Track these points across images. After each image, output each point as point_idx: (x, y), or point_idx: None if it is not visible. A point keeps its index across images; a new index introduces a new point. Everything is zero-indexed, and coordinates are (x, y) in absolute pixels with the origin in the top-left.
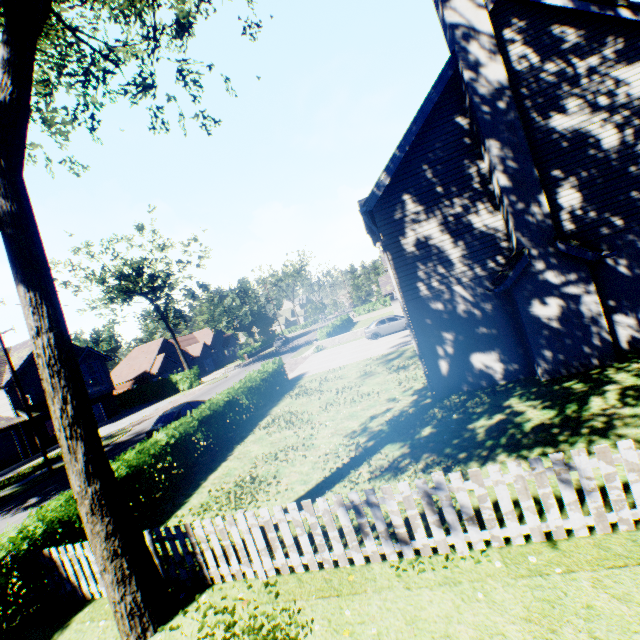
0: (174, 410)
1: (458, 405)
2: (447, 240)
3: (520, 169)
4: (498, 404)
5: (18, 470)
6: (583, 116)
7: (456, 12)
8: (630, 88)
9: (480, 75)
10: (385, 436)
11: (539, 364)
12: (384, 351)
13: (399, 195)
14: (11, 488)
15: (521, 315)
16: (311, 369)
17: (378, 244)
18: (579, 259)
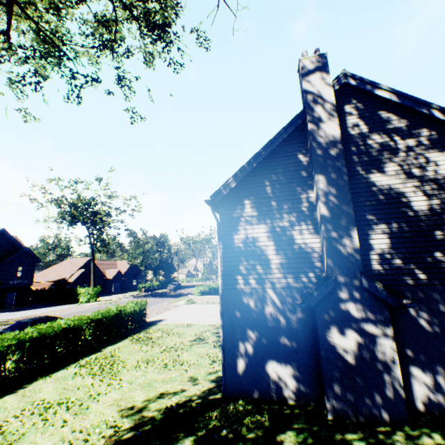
0: (30, 320)
1: (237, 417)
2: (271, 246)
3: (339, 205)
4: (273, 434)
5: None
6: (399, 179)
7: (311, 84)
8: (439, 168)
9: (320, 128)
10: (148, 430)
11: (328, 397)
12: None
13: (242, 198)
14: None
15: (319, 337)
16: (170, 318)
17: None
18: (381, 299)
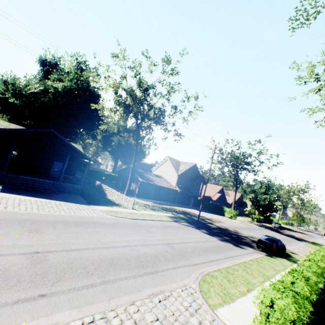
0: (274, 239)
1: None
2: None
3: None
4: None
5: (173, 206)
6: None
7: None
8: None
9: None
10: None
11: None
12: None
13: None
14: (183, 215)
15: None
16: None
17: None
18: None
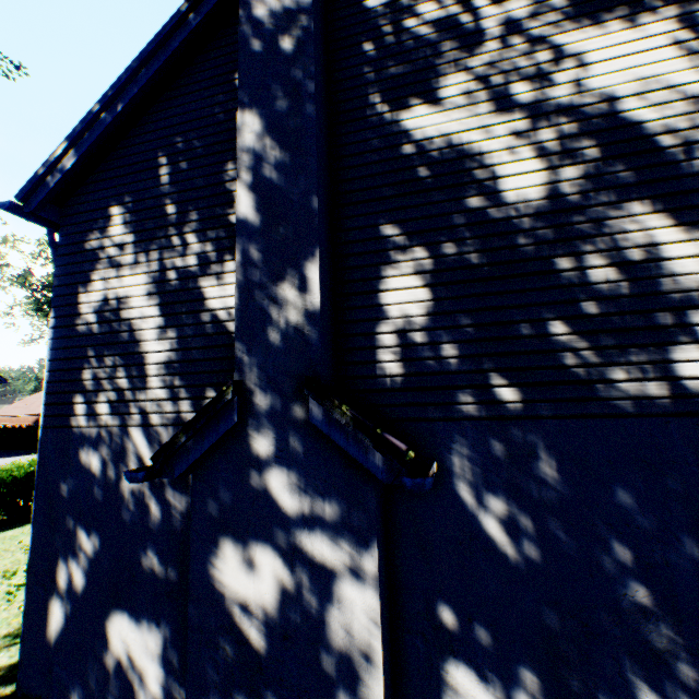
0: None
1: None
2: (154, 318)
3: (286, 188)
4: None
5: None
6: (475, 117)
7: None
8: (591, 74)
9: None
10: None
11: None
12: None
13: (108, 203)
14: None
15: (190, 567)
16: None
17: None
18: (358, 462)
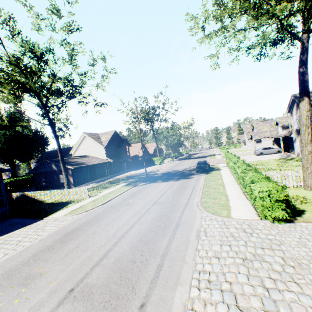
0: (204, 161)
1: None
2: None
3: None
4: None
5: (115, 177)
6: None
7: None
8: None
9: None
10: None
11: None
12: (277, 158)
13: None
14: (133, 179)
15: None
16: None
17: (287, 114)
18: None
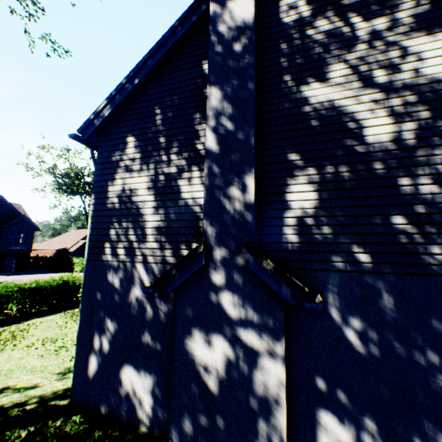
0: None
1: None
2: (151, 202)
3: (235, 132)
4: None
5: None
6: (350, 90)
7: None
8: (426, 65)
9: (226, 9)
10: None
11: (173, 439)
12: None
13: (125, 135)
14: None
15: (174, 343)
16: None
17: None
18: (274, 291)
